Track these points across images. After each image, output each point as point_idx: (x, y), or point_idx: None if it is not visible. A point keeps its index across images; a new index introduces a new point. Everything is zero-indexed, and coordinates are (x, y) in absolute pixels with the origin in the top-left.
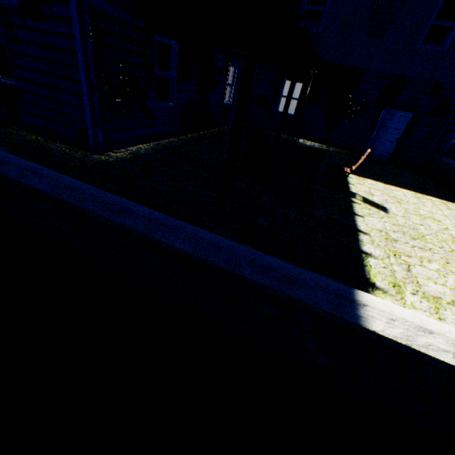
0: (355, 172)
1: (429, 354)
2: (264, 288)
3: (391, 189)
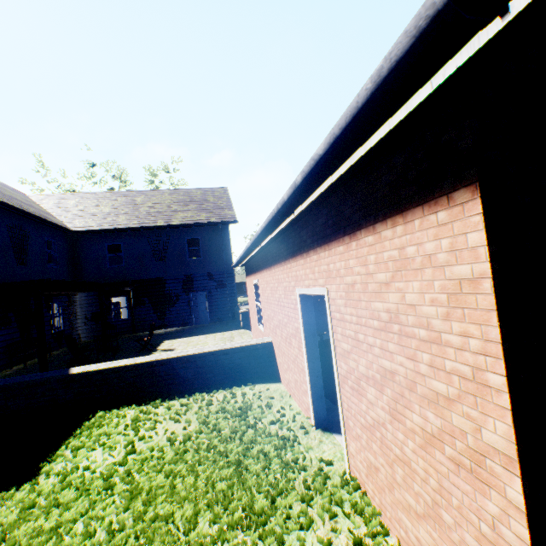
0: (173, 338)
1: (90, 370)
2: (36, 380)
3: (192, 338)
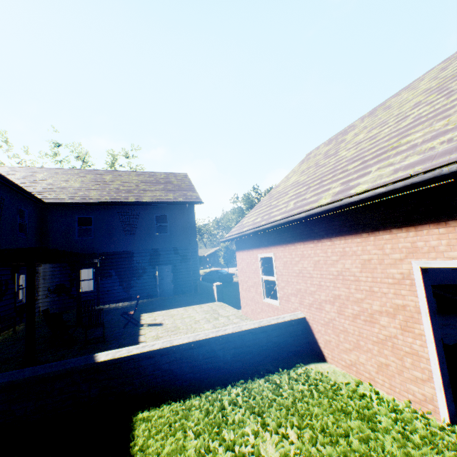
0: (148, 311)
1: (120, 356)
2: (53, 373)
3: (170, 311)
